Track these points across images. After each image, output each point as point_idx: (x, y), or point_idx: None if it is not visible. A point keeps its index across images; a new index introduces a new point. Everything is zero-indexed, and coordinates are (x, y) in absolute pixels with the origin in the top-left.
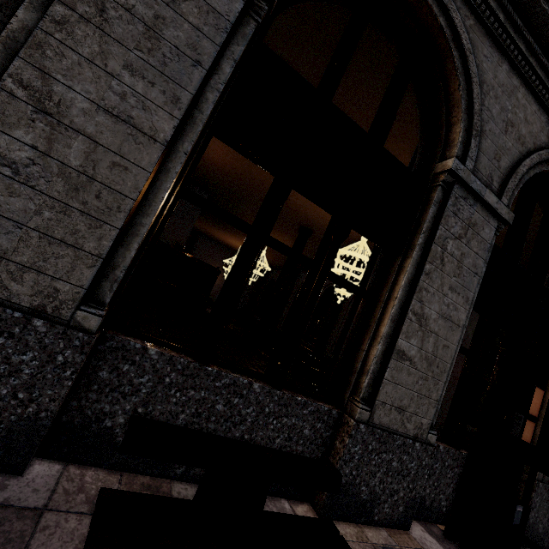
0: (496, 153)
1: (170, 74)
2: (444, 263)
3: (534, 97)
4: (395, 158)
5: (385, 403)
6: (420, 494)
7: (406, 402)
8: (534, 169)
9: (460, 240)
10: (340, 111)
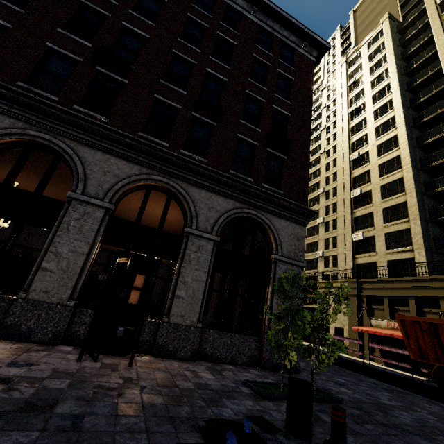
0: (99, 184)
1: None
2: (70, 230)
3: (123, 159)
4: (46, 196)
5: (36, 290)
6: (64, 329)
7: (50, 289)
8: (129, 185)
9: (79, 220)
10: (12, 186)
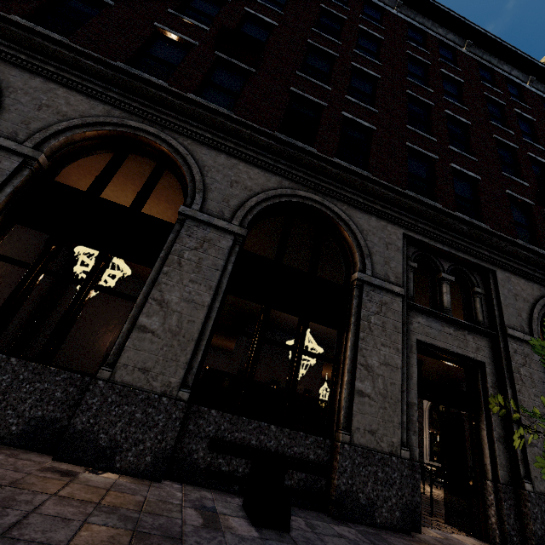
0: None
1: (541, 391)
2: None
3: None
4: None
5: None
6: None
7: None
8: None
9: None
10: None
